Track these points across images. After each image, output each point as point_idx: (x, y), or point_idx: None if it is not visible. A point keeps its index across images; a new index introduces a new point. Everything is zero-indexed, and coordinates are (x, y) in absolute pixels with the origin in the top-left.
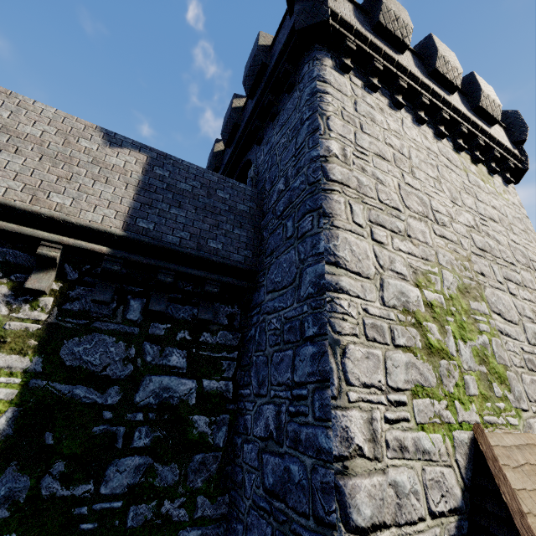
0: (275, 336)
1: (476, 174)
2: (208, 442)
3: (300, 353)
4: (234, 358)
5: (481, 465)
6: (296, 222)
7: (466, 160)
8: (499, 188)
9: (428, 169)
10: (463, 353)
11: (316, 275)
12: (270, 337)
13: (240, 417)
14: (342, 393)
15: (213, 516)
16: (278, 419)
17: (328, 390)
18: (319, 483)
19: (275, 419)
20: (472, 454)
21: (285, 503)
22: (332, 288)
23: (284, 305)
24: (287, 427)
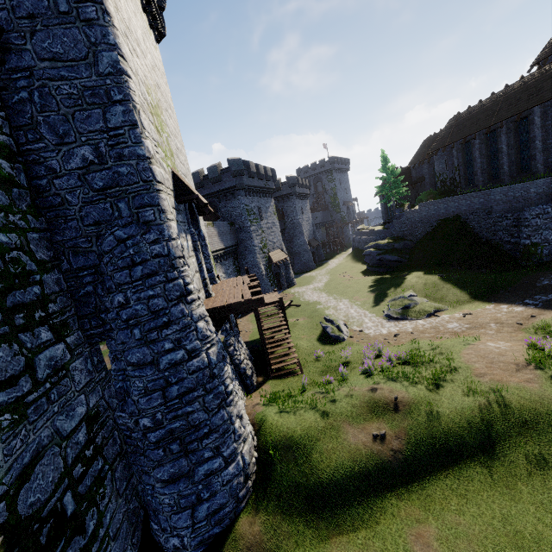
0: (73, 99)
1: (146, 23)
2: (17, 182)
3: (111, 110)
4: (5, 118)
5: (176, 179)
6: (72, 1)
7: (140, 5)
8: (155, 43)
9: (130, 2)
10: (164, 138)
11: (113, 61)
12: (64, 101)
13: (37, 166)
14: (143, 132)
15: (41, 228)
16: (98, 152)
17: (138, 130)
18: (142, 168)
19: (95, 152)
20: (173, 177)
21: (119, 187)
22: (125, 73)
23: (78, 76)
24: (110, 153)
